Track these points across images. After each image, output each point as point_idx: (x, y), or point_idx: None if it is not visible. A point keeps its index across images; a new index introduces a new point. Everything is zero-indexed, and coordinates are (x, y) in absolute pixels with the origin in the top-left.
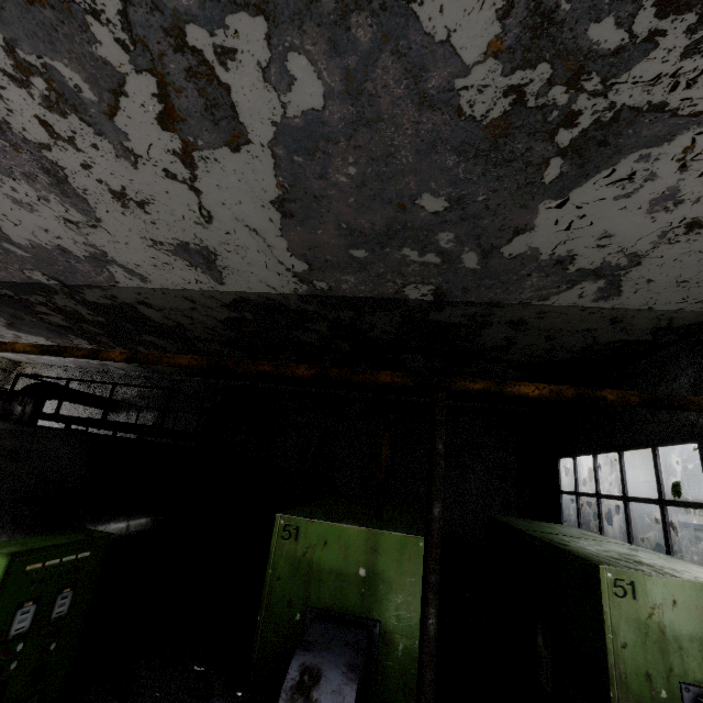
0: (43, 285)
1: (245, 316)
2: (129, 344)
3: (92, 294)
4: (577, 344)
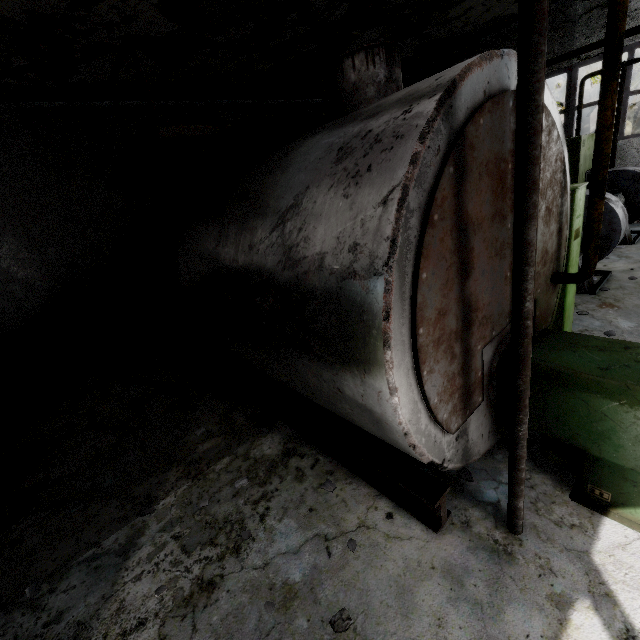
0: None
1: None
2: None
3: None
4: (489, 17)
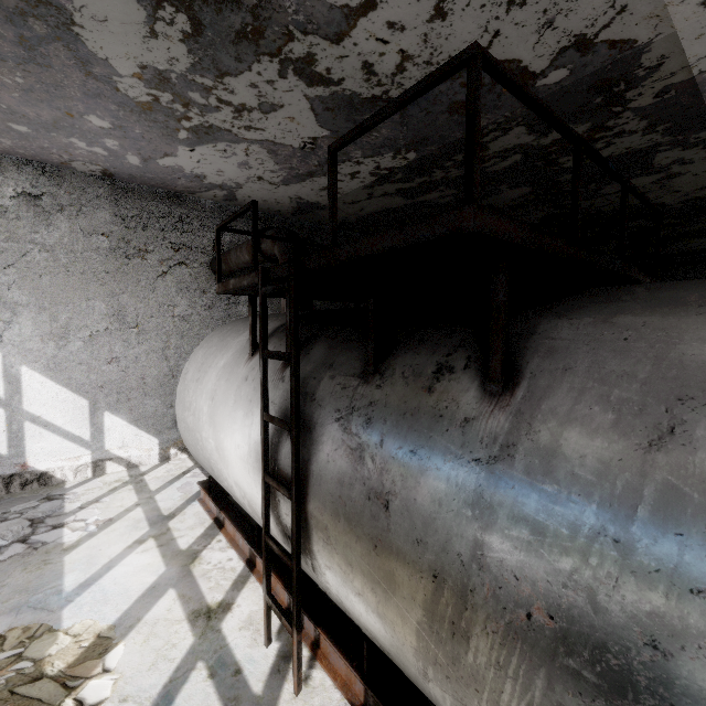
0: (705, 126)
1: (671, 206)
2: (452, 186)
3: (684, 153)
4: (695, 249)
